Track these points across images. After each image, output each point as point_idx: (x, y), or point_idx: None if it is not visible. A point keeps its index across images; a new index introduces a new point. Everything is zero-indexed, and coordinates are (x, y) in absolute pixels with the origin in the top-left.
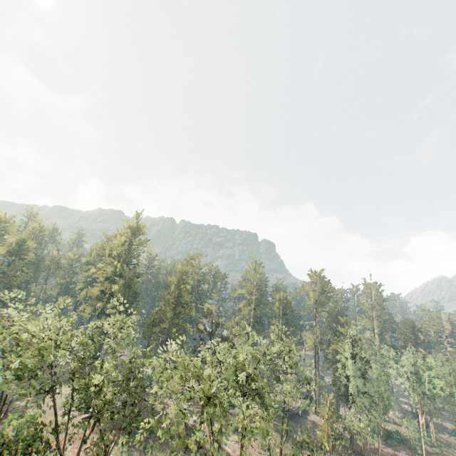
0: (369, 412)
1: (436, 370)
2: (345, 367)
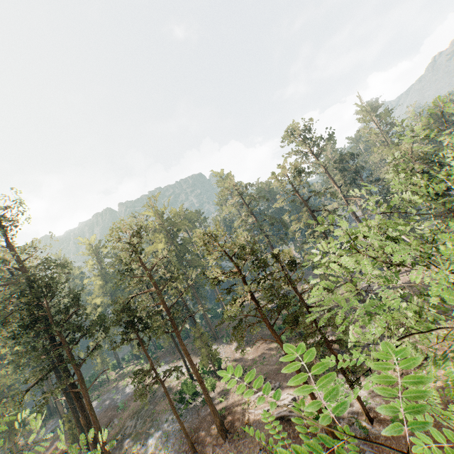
0: None
1: None
2: None
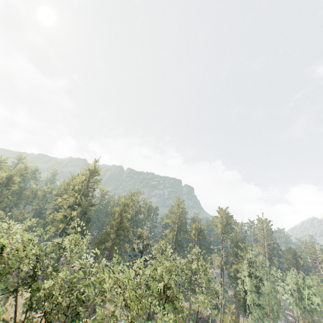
0: (262, 321)
1: (313, 288)
2: (244, 283)
